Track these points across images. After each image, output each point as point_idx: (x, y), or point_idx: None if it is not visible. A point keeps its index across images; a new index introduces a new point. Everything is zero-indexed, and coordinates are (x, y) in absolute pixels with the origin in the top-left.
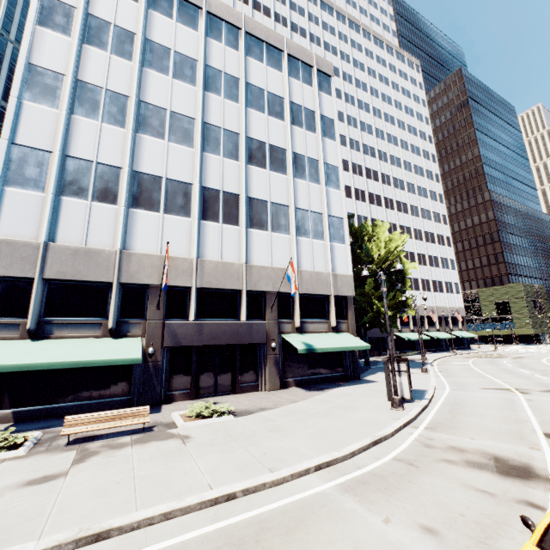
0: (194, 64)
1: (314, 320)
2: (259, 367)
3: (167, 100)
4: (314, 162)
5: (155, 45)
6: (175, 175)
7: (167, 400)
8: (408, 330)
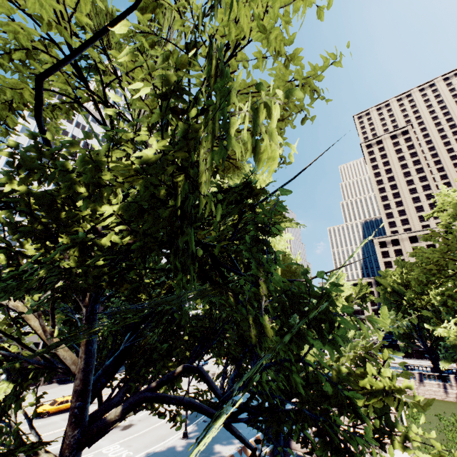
0: None
1: None
2: None
3: None
4: None
5: None
6: None
7: None
8: None
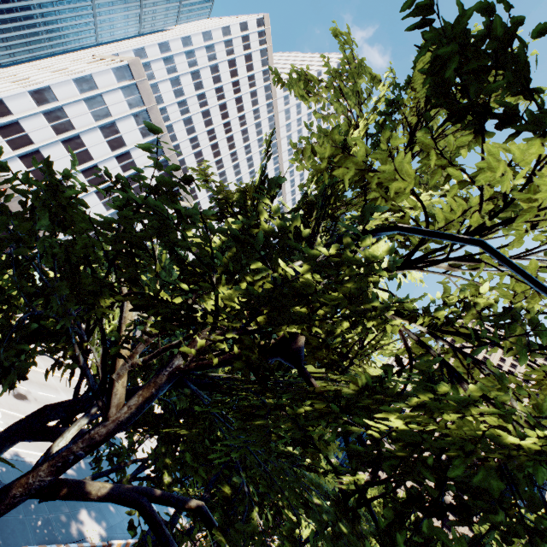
0: (124, 146)
1: None
2: None
3: (91, 144)
4: None
5: (115, 126)
6: (55, 166)
7: None
8: None
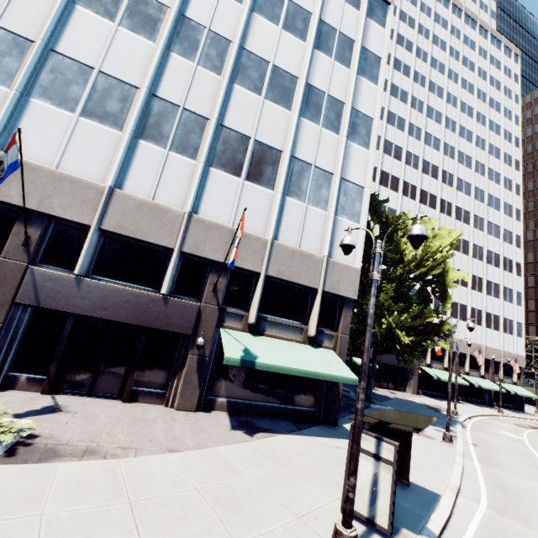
0: None
1: (283, 319)
2: (173, 368)
3: None
4: (338, 104)
5: None
6: (115, 71)
7: (2, 385)
8: (441, 367)
